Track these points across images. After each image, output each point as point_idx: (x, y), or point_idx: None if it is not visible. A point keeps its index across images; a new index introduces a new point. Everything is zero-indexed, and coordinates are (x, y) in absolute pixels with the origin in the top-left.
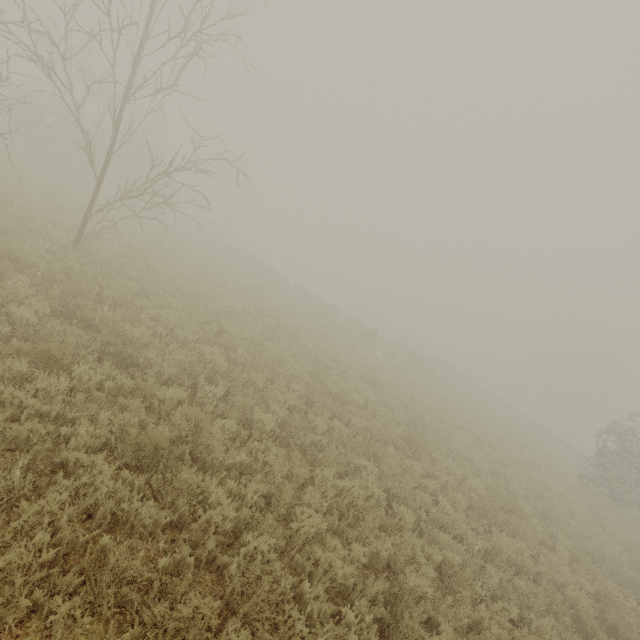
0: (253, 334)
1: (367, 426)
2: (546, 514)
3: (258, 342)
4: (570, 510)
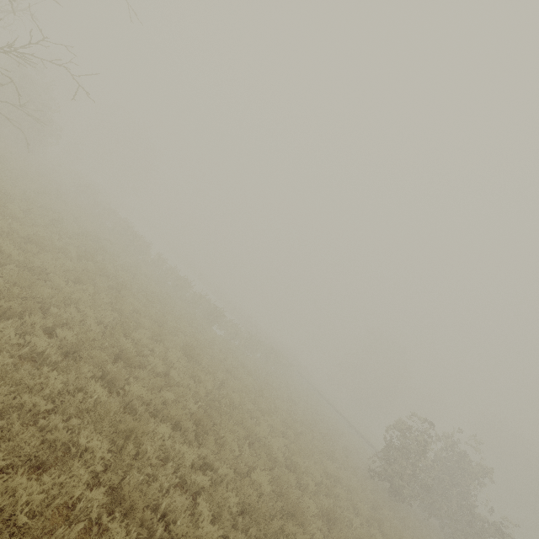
0: (50, 269)
1: (147, 396)
2: (330, 515)
3: (52, 278)
4: (355, 507)
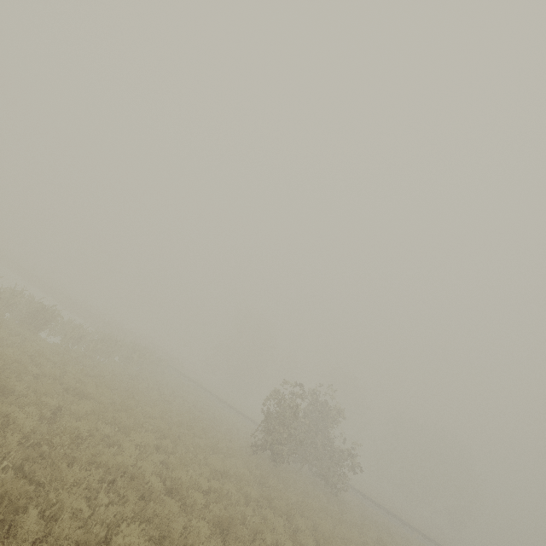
0: None
1: None
2: (224, 524)
3: None
4: (246, 495)
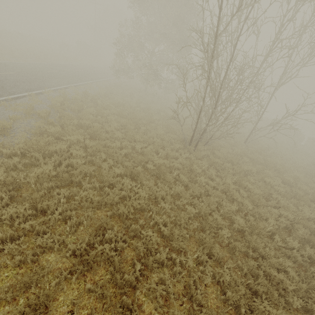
0: None
1: None
2: None
3: None
4: None
